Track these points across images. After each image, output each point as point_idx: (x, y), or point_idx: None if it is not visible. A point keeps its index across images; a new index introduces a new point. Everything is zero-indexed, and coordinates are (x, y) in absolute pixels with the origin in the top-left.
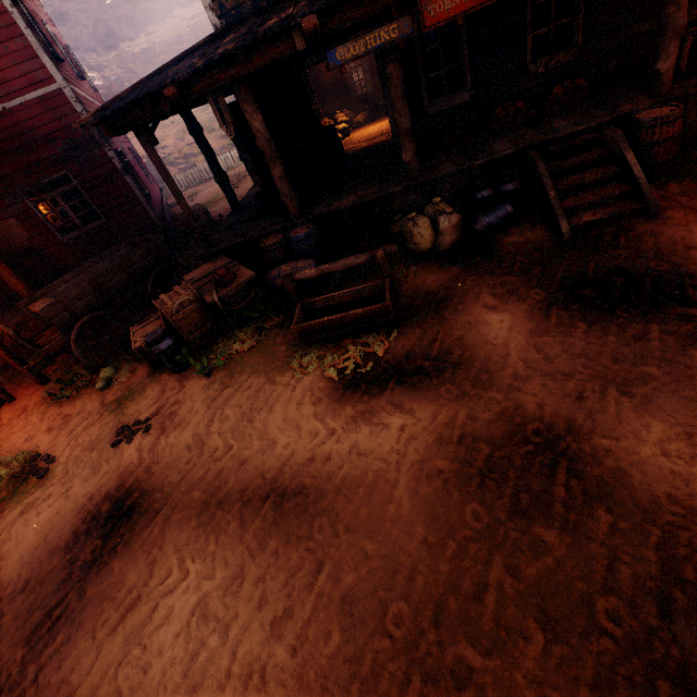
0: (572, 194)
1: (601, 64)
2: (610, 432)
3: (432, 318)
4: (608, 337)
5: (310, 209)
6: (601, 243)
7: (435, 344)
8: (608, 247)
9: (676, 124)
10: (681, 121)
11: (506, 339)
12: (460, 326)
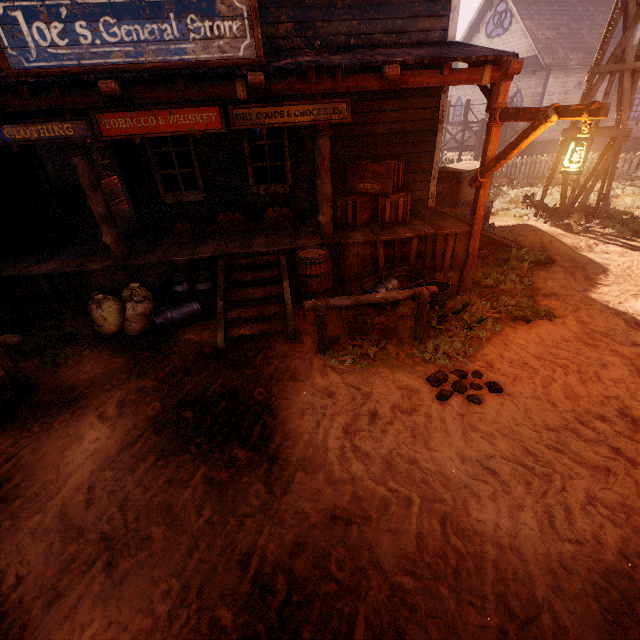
0: (246, 305)
1: (310, 201)
2: (44, 636)
3: (42, 424)
4: (160, 477)
5: (7, 266)
6: (244, 358)
7: (5, 465)
8: (245, 364)
9: (322, 266)
10: (327, 264)
11: (79, 466)
12: (54, 440)
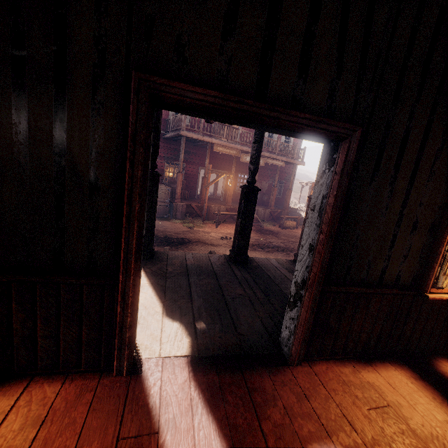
0: None
1: None
2: None
3: None
4: None
5: None
6: None
7: None
8: None
9: None
10: None
11: None
12: None
